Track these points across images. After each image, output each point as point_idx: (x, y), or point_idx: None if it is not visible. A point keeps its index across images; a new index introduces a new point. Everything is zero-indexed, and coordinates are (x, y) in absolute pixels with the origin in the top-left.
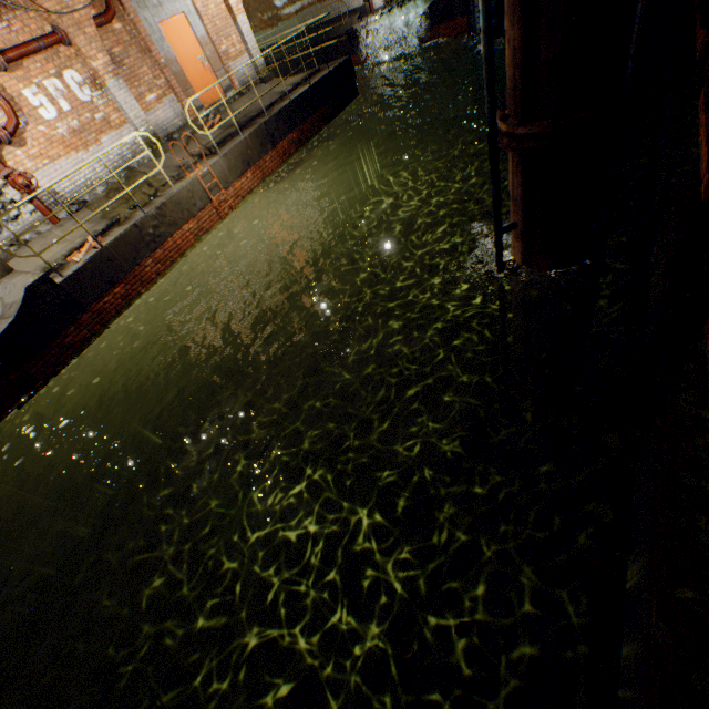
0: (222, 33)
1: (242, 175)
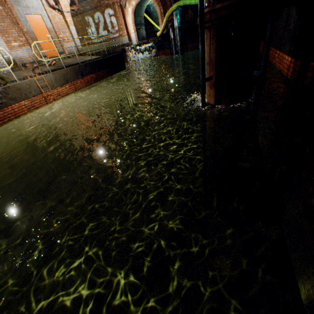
0: (61, 30)
1: (63, 85)
